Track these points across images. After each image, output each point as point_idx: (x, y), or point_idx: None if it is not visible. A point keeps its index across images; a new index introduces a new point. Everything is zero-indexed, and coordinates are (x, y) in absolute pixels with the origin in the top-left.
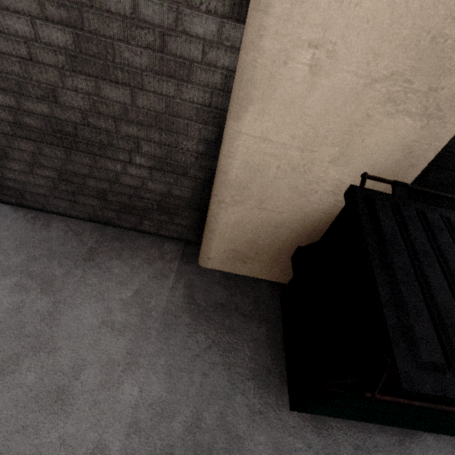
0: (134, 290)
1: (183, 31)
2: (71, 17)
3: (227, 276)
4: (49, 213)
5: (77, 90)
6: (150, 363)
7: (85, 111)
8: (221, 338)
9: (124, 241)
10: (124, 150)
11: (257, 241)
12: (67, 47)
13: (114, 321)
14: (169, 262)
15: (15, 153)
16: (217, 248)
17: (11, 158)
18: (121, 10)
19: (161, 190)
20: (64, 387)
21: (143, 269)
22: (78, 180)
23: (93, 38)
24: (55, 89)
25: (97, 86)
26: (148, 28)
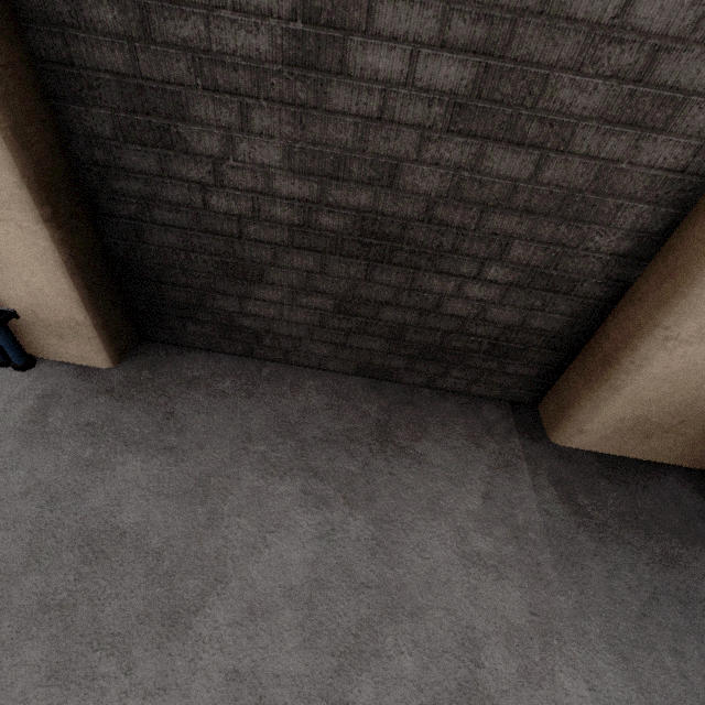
0: (479, 493)
1: (701, 39)
2: (490, 37)
3: (605, 460)
4: (290, 365)
5: (438, 163)
6: (577, 632)
7: (435, 198)
8: (662, 578)
9: (419, 406)
10: (475, 257)
11: (698, 401)
12: (456, 91)
13: (480, 553)
14: (505, 440)
15: (278, 273)
16: (608, 415)
17: (268, 282)
18: (596, 13)
19: (510, 319)
20: (467, 682)
21: (474, 455)
22: (366, 312)
23: (515, 69)
24: (400, 164)
25: (480, 153)
26: (632, 40)
